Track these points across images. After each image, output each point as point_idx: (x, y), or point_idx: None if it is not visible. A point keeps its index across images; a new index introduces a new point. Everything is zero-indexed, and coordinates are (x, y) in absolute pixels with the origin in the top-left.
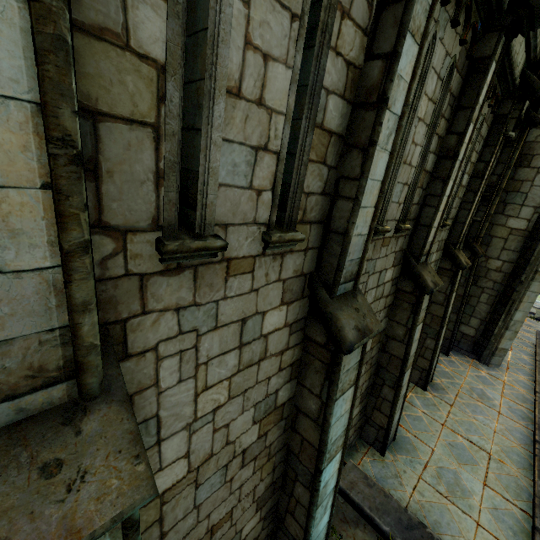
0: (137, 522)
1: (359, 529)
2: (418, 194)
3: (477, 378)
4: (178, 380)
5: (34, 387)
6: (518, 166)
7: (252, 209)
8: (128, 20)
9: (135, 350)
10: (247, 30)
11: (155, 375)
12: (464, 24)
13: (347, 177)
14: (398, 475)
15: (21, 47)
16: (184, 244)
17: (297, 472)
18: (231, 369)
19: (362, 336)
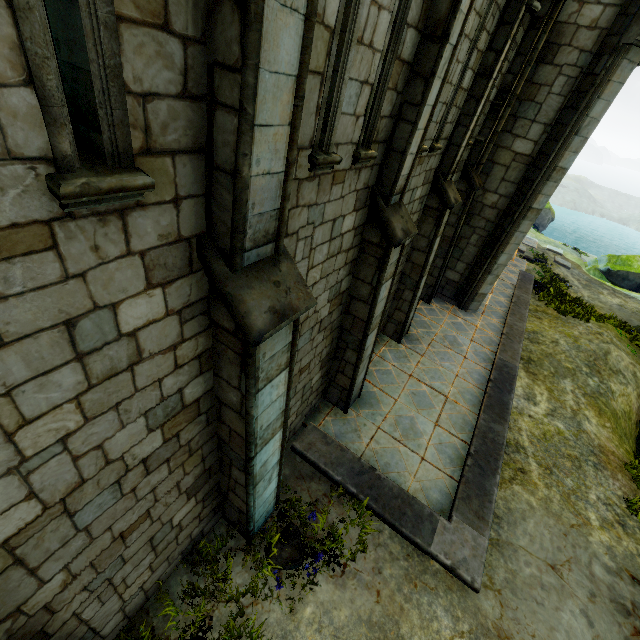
0: None
1: (313, 482)
2: (389, 101)
3: (452, 325)
4: None
5: None
6: (540, 62)
7: None
8: None
9: None
10: None
11: None
12: None
13: (222, 64)
14: (358, 429)
15: None
16: None
17: (231, 458)
18: (73, 388)
19: (279, 319)
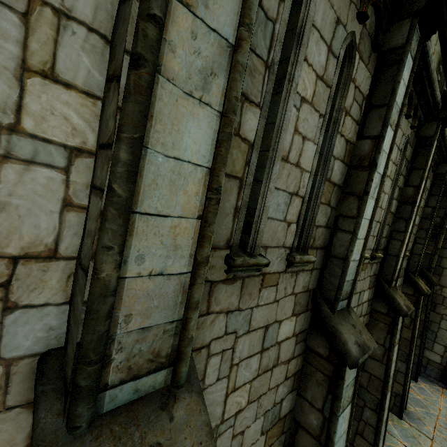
0: None
1: None
2: (386, 229)
3: None
4: (216, 378)
5: (149, 370)
6: None
7: (283, 236)
8: (241, 120)
9: (196, 345)
10: (296, 123)
11: (204, 370)
12: (413, 117)
13: (345, 216)
14: None
15: (211, 139)
16: (245, 260)
17: None
18: (253, 372)
19: (362, 351)
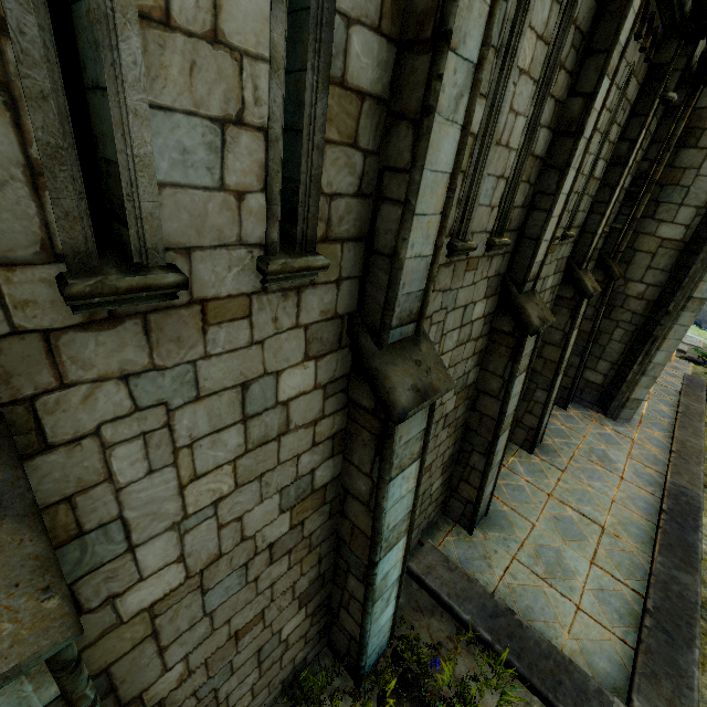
0: (74, 662)
1: (434, 618)
2: (522, 192)
3: (599, 436)
4: (147, 470)
5: None
6: (681, 147)
7: (232, 223)
8: None
9: (60, 438)
10: None
11: (105, 467)
12: None
13: (393, 168)
14: (487, 556)
15: None
16: (104, 282)
17: (349, 564)
18: (234, 449)
19: (422, 398)
